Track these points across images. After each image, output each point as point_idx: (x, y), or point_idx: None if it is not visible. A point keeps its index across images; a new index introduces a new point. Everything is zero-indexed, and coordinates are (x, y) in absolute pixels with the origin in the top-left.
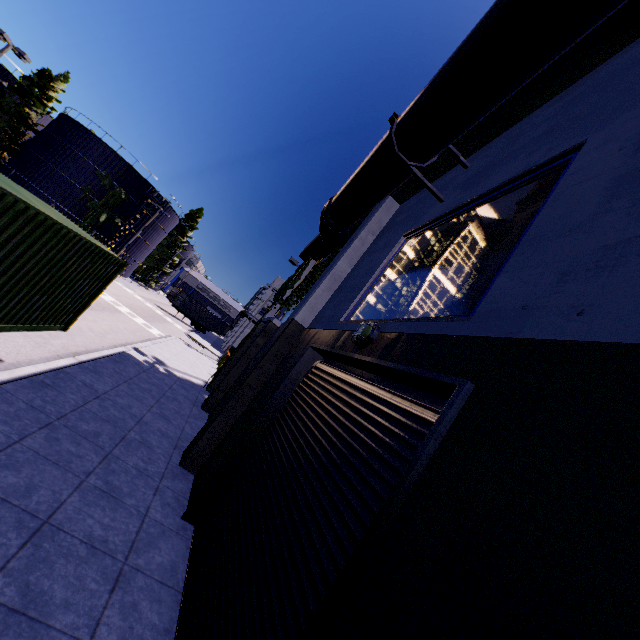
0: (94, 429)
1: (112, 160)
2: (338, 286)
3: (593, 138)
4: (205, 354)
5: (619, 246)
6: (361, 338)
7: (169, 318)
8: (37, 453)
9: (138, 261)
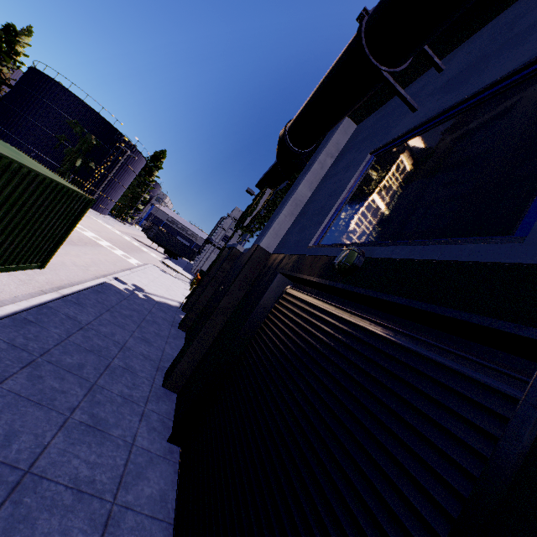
0: (78, 361)
1: (80, 109)
2: (300, 211)
3: None
4: (178, 278)
5: None
6: (345, 265)
7: (145, 248)
8: (18, 395)
9: (114, 200)
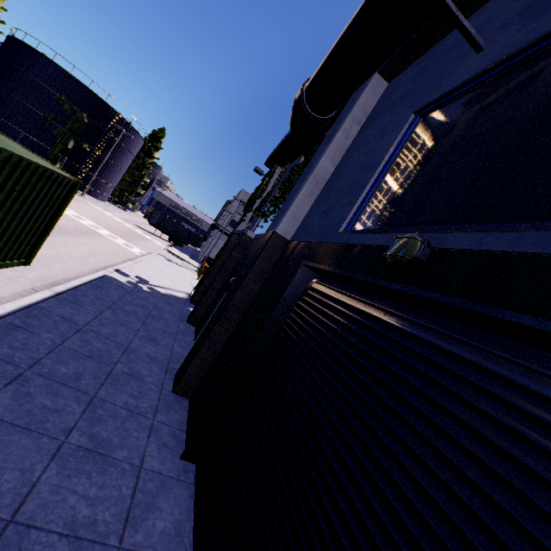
0: (75, 370)
1: (68, 83)
2: (321, 190)
3: None
4: (185, 266)
5: None
6: (404, 259)
7: (148, 236)
8: (0, 420)
9: (112, 185)
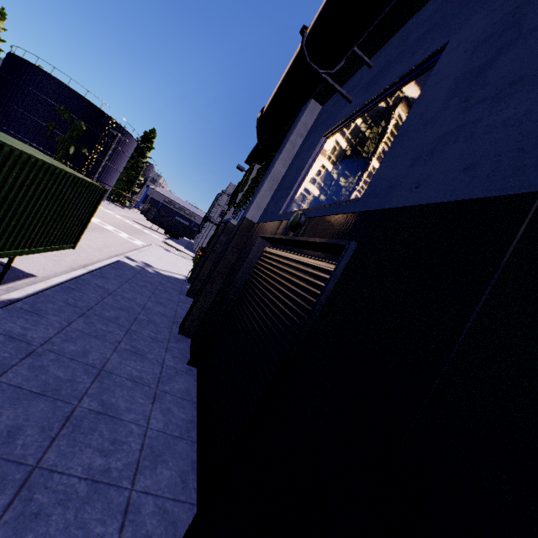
0: (114, 315)
1: (66, 94)
2: (277, 186)
3: (453, 39)
4: (181, 256)
5: (446, 136)
6: (292, 224)
7: (146, 230)
8: (82, 332)
9: (110, 185)
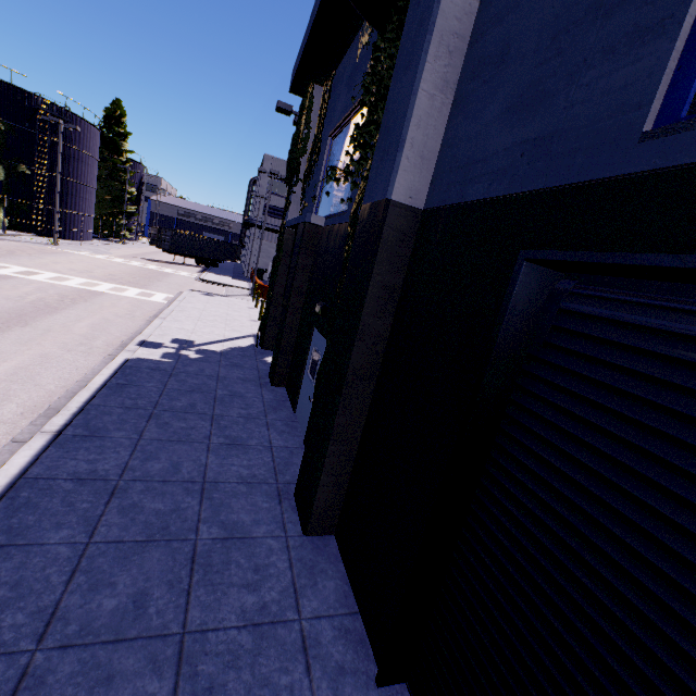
0: (129, 591)
1: None
2: (461, 66)
3: None
4: (232, 295)
5: None
6: None
7: (168, 269)
8: None
9: (88, 214)
